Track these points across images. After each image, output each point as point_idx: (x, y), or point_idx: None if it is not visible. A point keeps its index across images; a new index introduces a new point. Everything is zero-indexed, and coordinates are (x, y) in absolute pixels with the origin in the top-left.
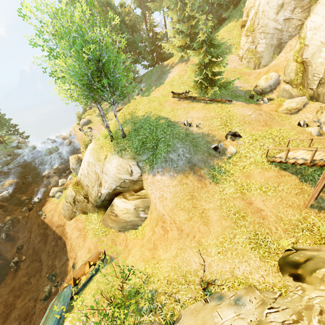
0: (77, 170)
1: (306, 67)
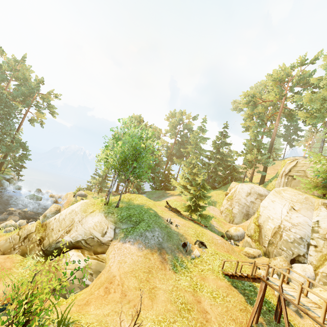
0: (47, 219)
1: (260, 229)
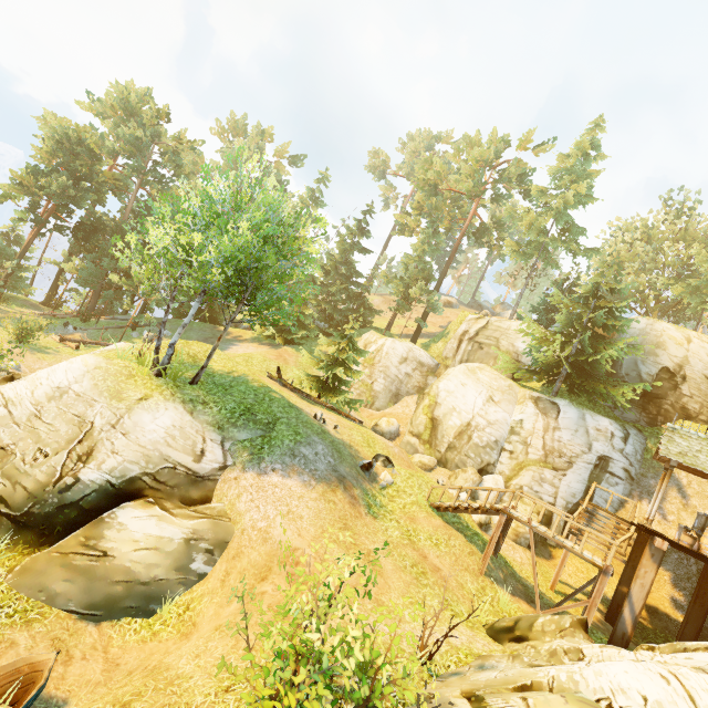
0: None
1: (436, 425)
